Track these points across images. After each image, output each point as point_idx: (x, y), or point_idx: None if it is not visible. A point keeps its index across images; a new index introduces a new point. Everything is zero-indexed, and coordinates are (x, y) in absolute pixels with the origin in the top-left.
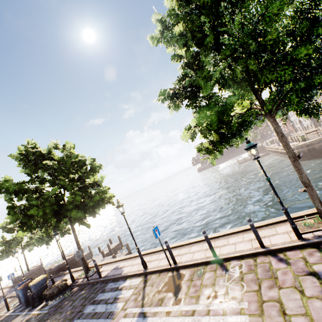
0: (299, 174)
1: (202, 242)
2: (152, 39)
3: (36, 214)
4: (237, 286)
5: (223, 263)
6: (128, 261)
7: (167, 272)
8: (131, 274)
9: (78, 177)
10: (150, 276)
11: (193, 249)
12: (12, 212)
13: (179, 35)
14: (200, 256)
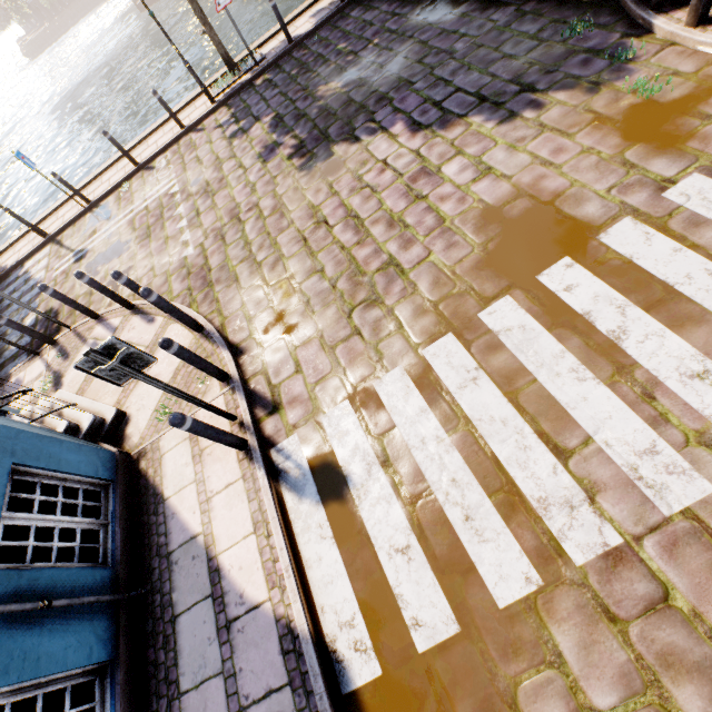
0: (191, 3)
1: (116, 165)
2: None
3: None
4: (166, 171)
5: (149, 166)
6: (4, 257)
7: (85, 217)
8: (27, 256)
9: None
10: (62, 237)
11: (107, 177)
12: None
13: None
14: (120, 177)
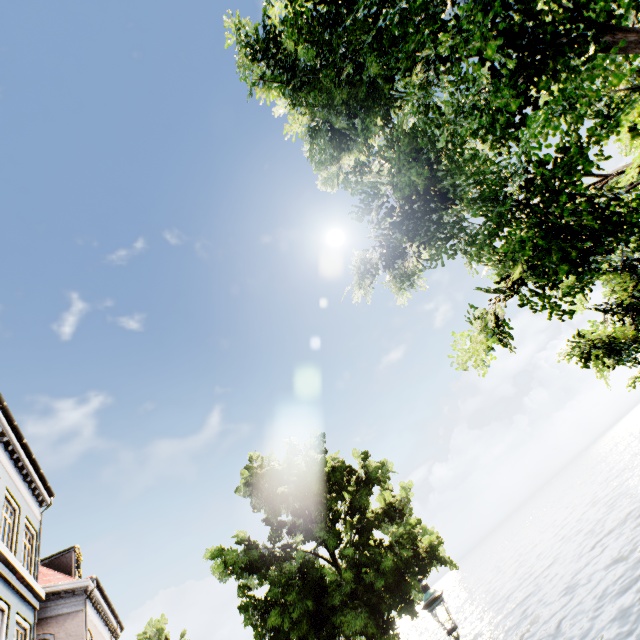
0: None
1: None
2: (327, 183)
3: (281, 624)
4: None
5: None
6: None
7: None
8: None
9: (349, 506)
10: None
11: None
12: (246, 620)
13: (310, 134)
14: None
